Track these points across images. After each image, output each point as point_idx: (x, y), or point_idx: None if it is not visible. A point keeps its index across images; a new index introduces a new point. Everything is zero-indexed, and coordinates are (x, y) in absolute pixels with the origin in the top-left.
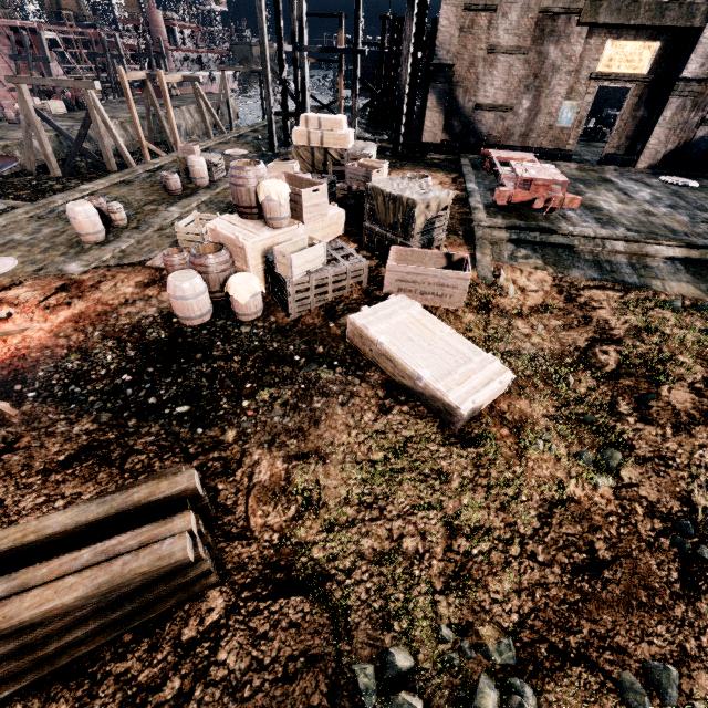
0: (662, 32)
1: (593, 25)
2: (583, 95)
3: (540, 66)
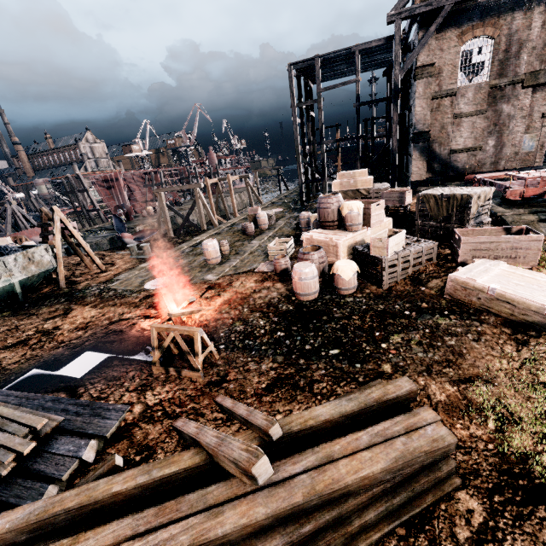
0: None
1: (535, 86)
2: (539, 128)
3: (497, 118)
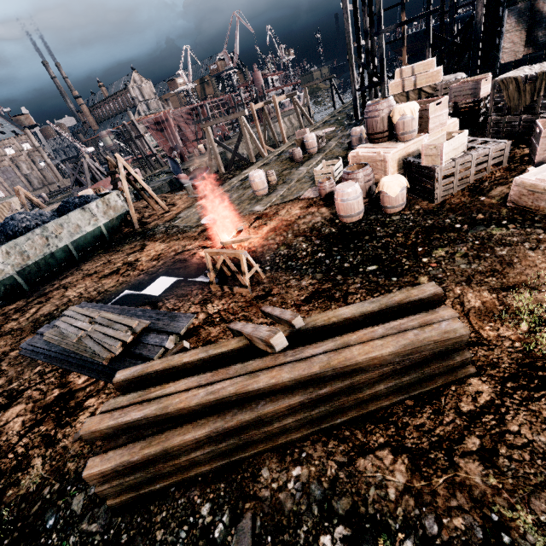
0: None
1: None
2: None
3: None
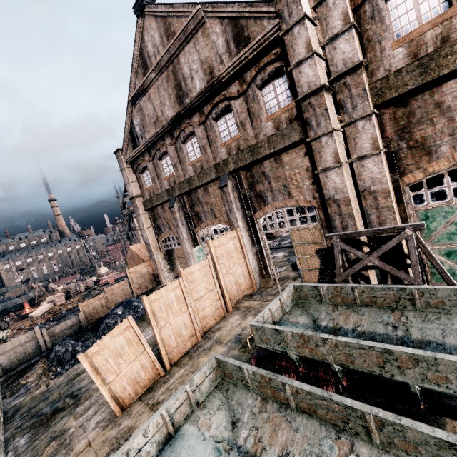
0: None
1: None
2: None
3: None
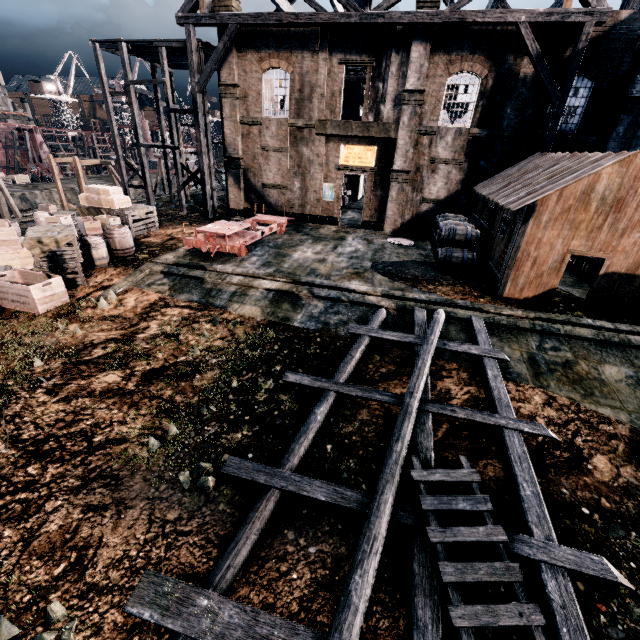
0: (375, 140)
1: (327, 135)
2: (336, 180)
3: (300, 160)
